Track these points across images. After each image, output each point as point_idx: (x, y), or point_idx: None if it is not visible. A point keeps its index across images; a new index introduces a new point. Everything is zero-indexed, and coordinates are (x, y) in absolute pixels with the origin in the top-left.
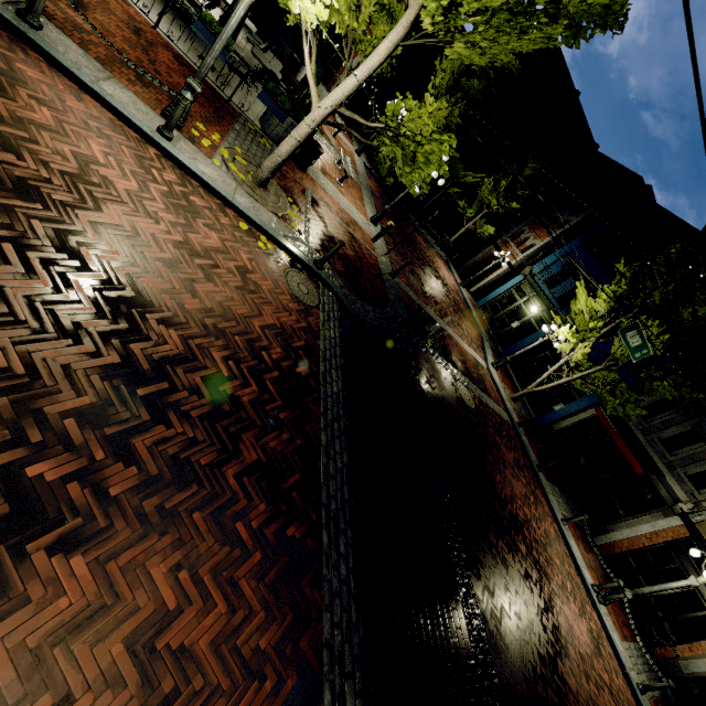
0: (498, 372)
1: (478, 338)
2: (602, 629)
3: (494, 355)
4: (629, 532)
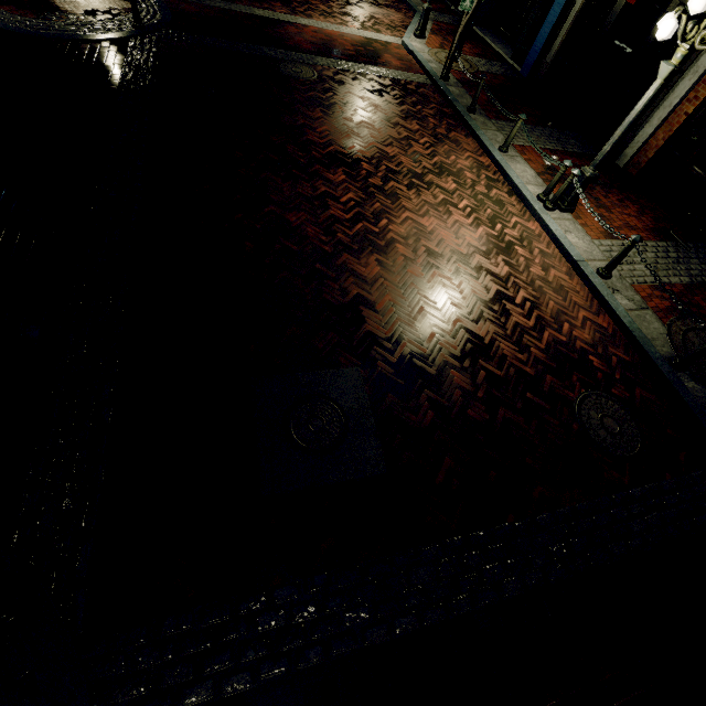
0: (432, 41)
1: (403, 20)
2: (546, 235)
3: (439, 28)
4: (660, 113)
